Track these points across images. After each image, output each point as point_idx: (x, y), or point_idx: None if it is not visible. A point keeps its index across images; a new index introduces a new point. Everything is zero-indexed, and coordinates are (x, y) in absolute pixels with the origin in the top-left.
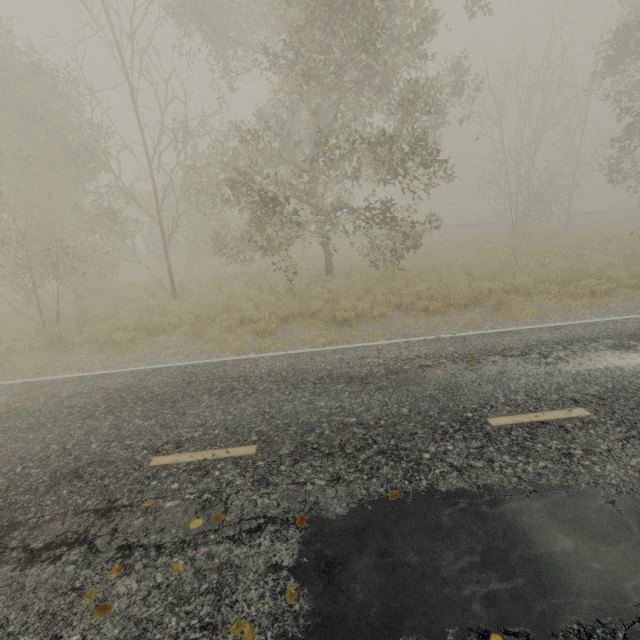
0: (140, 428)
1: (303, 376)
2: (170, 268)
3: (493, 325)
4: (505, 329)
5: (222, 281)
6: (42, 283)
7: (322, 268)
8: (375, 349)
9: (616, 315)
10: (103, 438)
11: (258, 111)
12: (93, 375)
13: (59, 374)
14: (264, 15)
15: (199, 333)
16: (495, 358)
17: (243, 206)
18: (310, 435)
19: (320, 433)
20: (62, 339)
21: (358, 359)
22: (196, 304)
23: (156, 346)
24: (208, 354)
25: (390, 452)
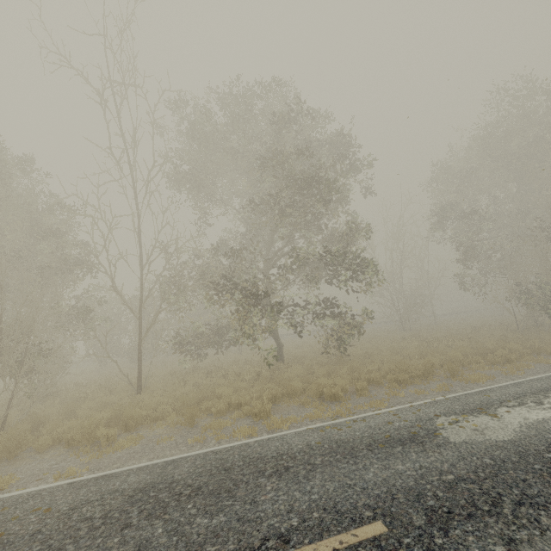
0: (212, 528)
1: (349, 445)
2: (141, 360)
3: (462, 388)
4: (479, 389)
5: (181, 374)
6: (2, 380)
7: (269, 359)
8: (390, 415)
9: (543, 373)
10: (169, 550)
11: (222, 240)
12: (88, 479)
13: (29, 486)
14: (249, 184)
15: (193, 420)
16: (504, 409)
17: (226, 301)
18: (426, 499)
19: (434, 495)
20: (20, 444)
21: (385, 424)
22: (168, 395)
23: (144, 440)
24: (216, 440)
25: (527, 501)
